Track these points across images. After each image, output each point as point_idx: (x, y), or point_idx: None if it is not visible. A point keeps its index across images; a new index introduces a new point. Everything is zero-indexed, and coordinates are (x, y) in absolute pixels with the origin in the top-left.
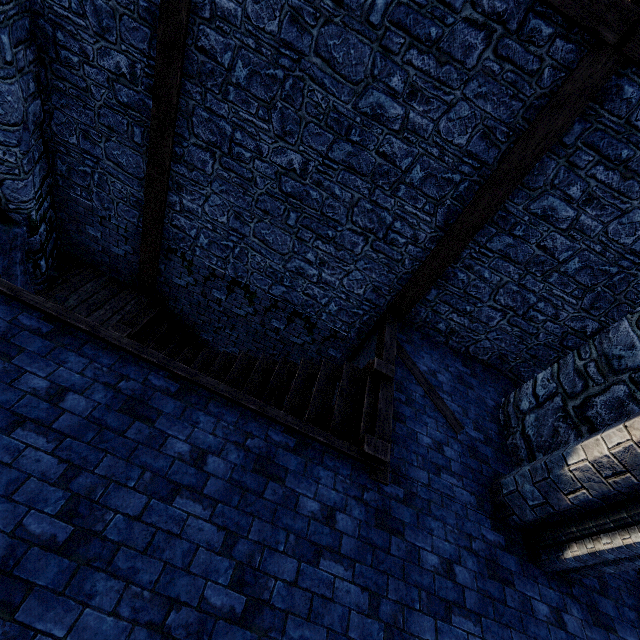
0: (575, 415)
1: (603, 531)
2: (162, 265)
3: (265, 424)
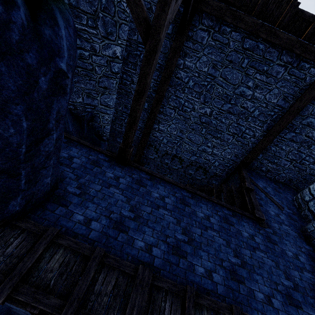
0: None
1: None
2: (145, 151)
3: (220, 207)
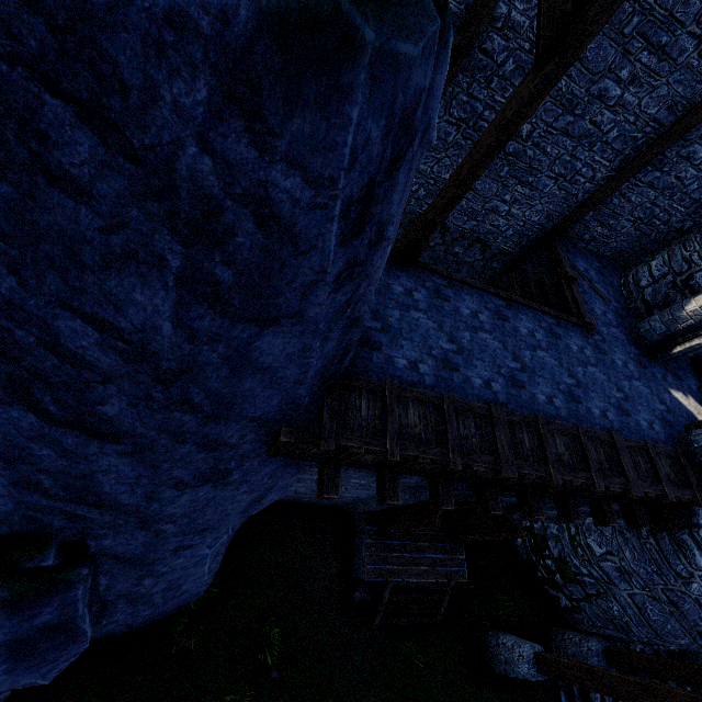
0: (681, 285)
1: (695, 337)
2: None
3: (542, 315)
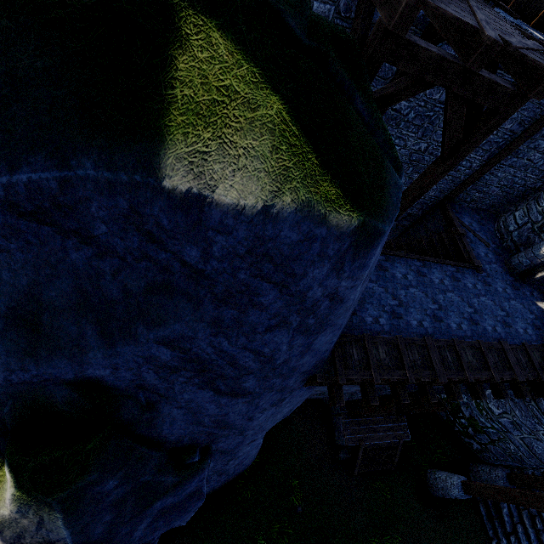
0: (538, 230)
1: None
2: None
3: (446, 266)
